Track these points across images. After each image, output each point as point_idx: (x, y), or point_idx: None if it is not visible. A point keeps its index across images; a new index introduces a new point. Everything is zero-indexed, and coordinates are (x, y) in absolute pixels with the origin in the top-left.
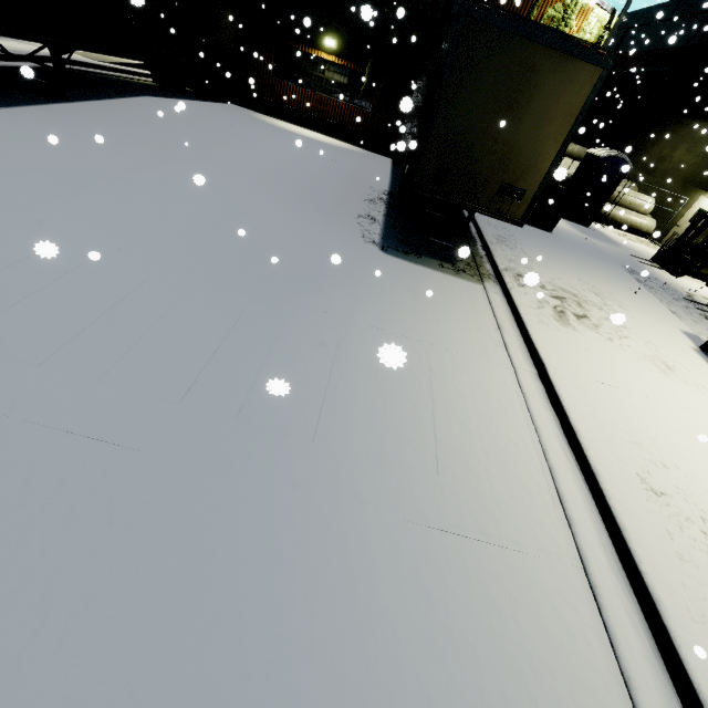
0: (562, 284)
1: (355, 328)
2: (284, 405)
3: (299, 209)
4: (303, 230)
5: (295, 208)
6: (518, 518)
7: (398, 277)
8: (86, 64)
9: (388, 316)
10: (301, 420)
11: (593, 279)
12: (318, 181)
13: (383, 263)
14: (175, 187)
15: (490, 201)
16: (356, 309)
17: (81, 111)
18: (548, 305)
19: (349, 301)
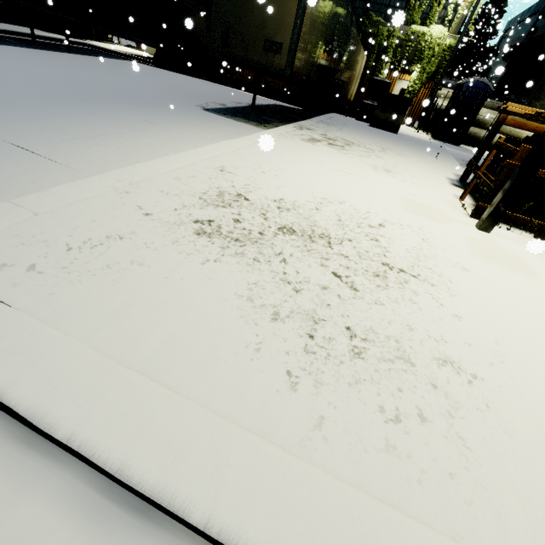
0: (349, 139)
1: (114, 112)
2: (1, 109)
3: (165, 92)
4: (151, 95)
5: (163, 92)
6: (90, 161)
7: (196, 115)
8: (108, 50)
9: (151, 117)
10: (0, 112)
11: (396, 147)
12: (204, 92)
13: (193, 111)
14: (84, 73)
15: (261, 57)
16: (130, 111)
17: (73, 55)
18: (308, 136)
19: (131, 109)
